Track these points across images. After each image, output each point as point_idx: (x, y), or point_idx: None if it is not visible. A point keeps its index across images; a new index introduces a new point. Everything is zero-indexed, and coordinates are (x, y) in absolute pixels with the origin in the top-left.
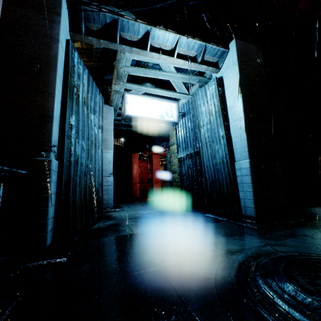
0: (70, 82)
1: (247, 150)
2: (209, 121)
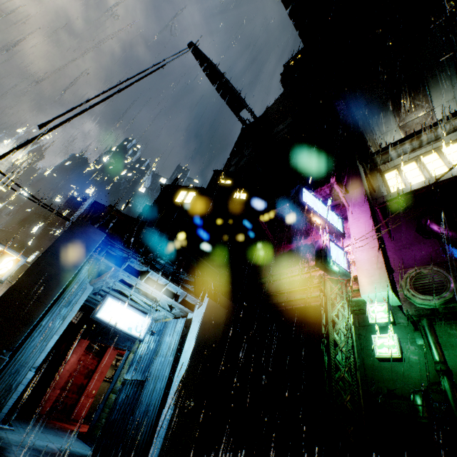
0: (66, 291)
1: (175, 400)
2: (166, 354)
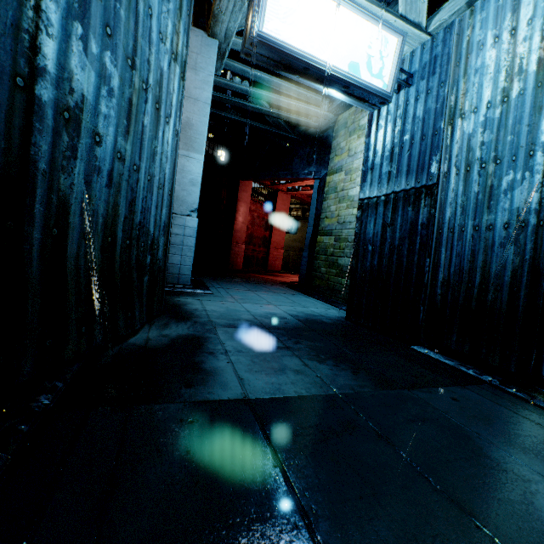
0: None
1: None
2: (504, 95)
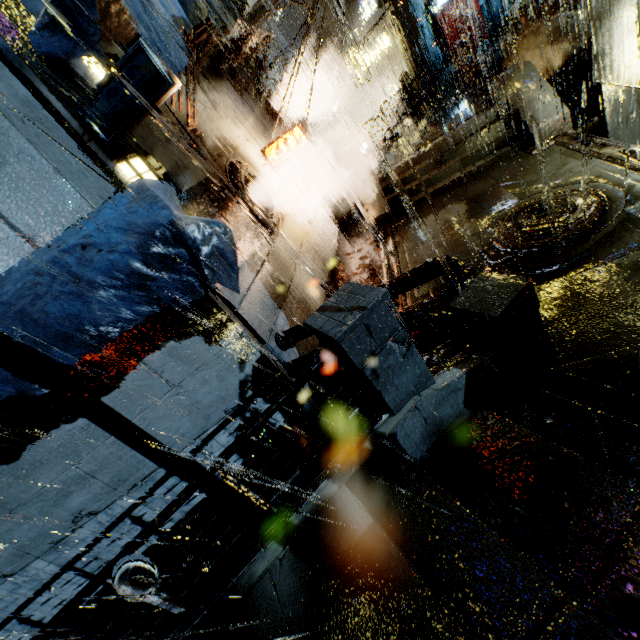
0: (420, 24)
1: None
2: None
